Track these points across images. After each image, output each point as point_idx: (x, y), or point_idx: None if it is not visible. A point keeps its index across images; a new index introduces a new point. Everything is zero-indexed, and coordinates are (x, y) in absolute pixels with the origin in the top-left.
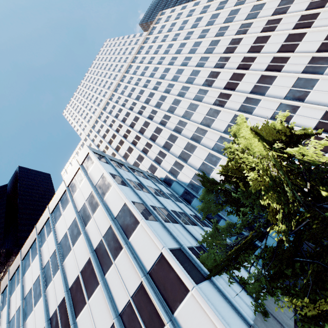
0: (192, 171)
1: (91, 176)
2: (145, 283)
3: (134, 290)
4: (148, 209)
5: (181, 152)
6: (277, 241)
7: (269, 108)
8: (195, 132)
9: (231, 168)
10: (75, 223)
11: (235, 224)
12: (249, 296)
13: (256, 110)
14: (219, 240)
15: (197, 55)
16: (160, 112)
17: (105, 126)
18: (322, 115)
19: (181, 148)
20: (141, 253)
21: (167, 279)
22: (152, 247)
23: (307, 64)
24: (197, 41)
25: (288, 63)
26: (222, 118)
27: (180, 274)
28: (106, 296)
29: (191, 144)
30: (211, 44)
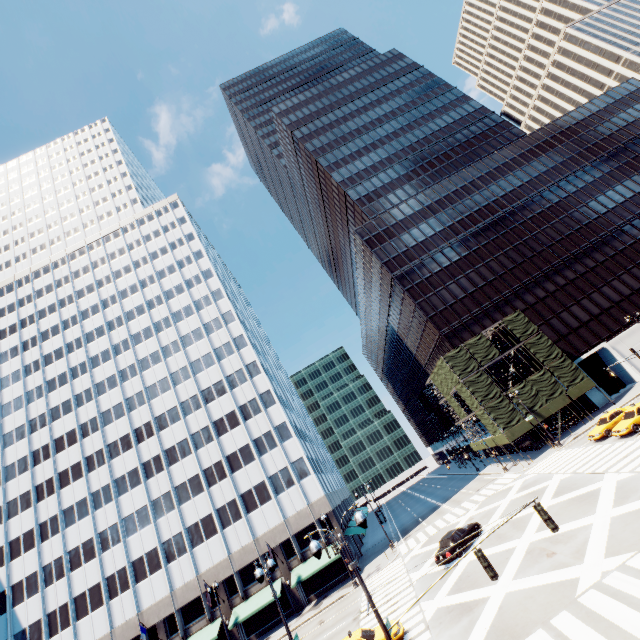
0: (3, 539)
1: None
2: None
3: None
4: None
5: (14, 498)
6: None
7: (108, 520)
8: (45, 481)
9: None
10: None
11: None
12: None
13: (101, 510)
14: None
15: (133, 353)
16: (44, 402)
17: None
18: (121, 567)
19: (19, 492)
20: None
21: None
22: None
23: (162, 495)
24: (152, 327)
25: (158, 476)
26: (77, 489)
27: None
28: None
29: (30, 497)
30: (153, 355)
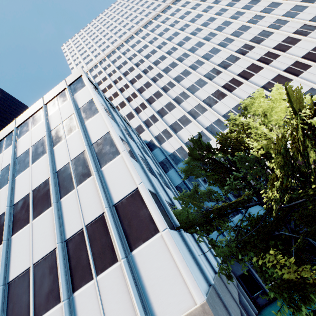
0: (179, 143)
1: (77, 99)
2: (108, 214)
3: (91, 220)
4: (131, 150)
5: (174, 122)
6: (267, 210)
7: None
8: (194, 107)
9: (231, 138)
10: (42, 141)
11: (216, 191)
12: (207, 262)
13: None
14: (196, 200)
15: (223, 33)
16: (166, 77)
17: (103, 73)
18: None
19: (175, 118)
20: (112, 184)
21: (135, 215)
22: (128, 180)
23: None
24: (228, 20)
25: (308, 71)
26: (226, 102)
27: (154, 212)
28: (56, 219)
29: (187, 118)
30: (241, 28)
